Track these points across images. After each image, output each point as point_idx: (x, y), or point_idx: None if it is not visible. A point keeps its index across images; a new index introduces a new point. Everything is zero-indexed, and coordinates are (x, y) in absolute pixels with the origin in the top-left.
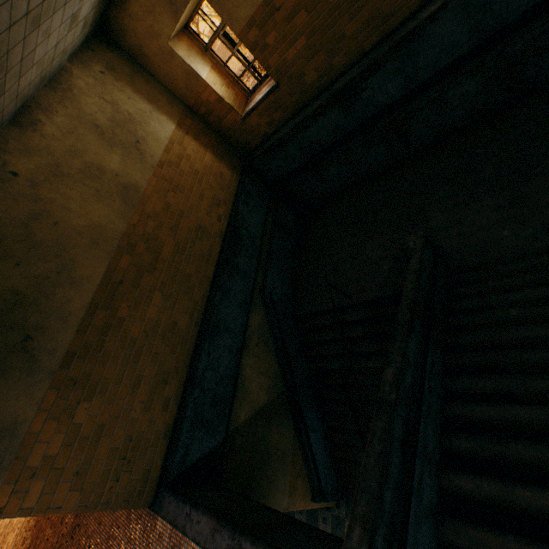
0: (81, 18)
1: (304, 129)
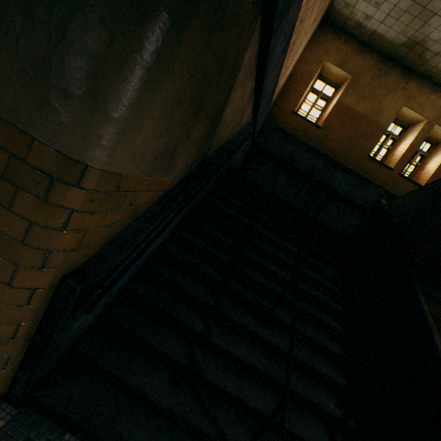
0: (359, 3)
1: (306, 150)
